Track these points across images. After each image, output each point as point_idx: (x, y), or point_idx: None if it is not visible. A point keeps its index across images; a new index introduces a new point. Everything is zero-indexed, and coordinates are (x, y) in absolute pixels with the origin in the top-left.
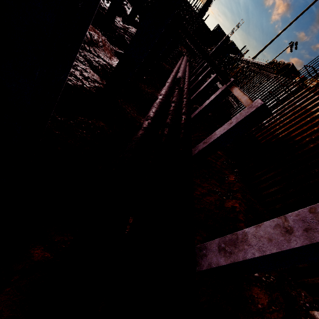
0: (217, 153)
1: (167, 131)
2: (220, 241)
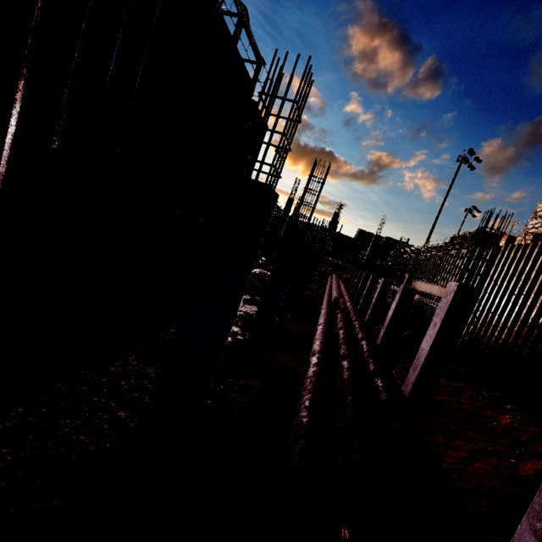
0: (451, 385)
1: (347, 363)
2: (529, 520)
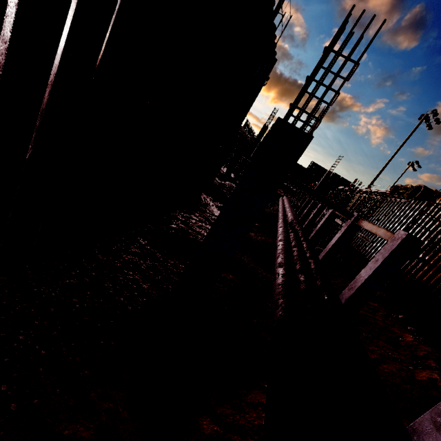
0: (369, 304)
1: (304, 277)
2: (431, 414)
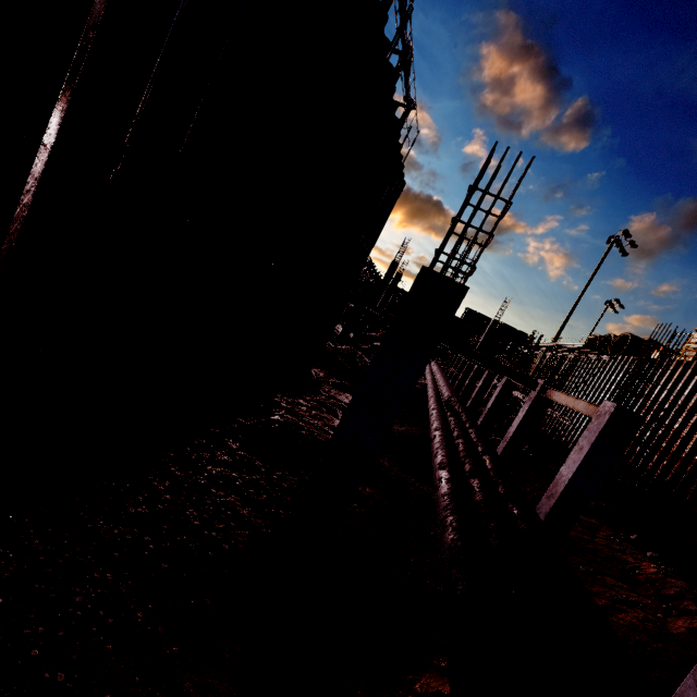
0: (583, 520)
1: (479, 481)
2: (695, 677)
